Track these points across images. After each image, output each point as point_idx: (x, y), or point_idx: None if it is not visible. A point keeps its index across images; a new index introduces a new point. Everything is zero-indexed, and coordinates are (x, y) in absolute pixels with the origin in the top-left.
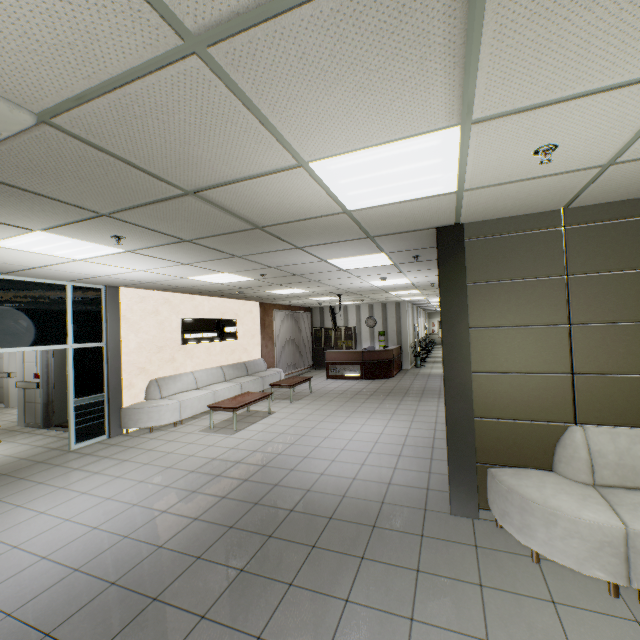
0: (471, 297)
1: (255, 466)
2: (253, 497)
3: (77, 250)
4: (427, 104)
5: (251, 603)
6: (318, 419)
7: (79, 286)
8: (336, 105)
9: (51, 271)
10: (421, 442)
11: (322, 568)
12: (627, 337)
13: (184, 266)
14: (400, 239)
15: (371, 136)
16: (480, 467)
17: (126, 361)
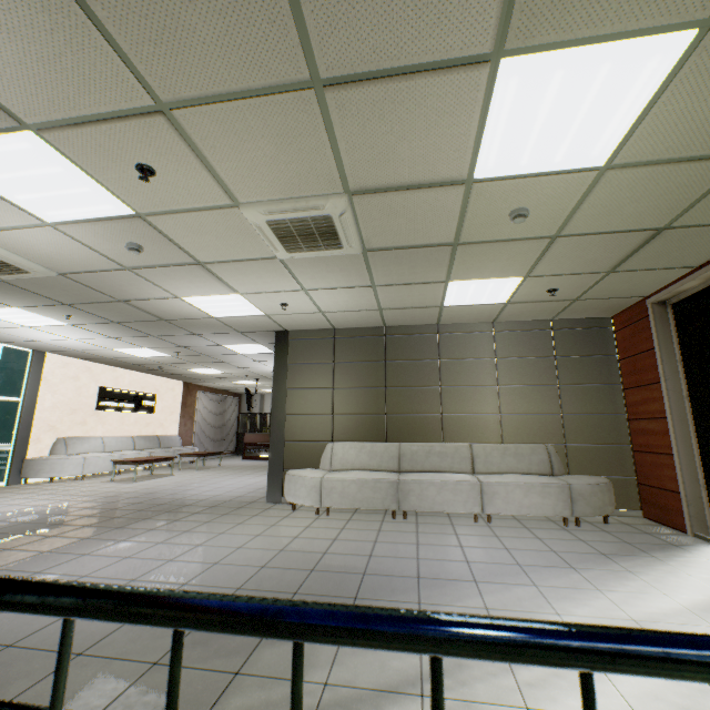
0: (290, 371)
1: (144, 493)
2: (136, 501)
3: (33, 320)
4: (219, 288)
5: (119, 522)
6: (214, 477)
7: (10, 347)
8: (183, 284)
9: None
10: None
11: (169, 515)
12: (357, 395)
13: (112, 339)
14: (261, 335)
15: (204, 293)
16: (286, 471)
17: (39, 417)
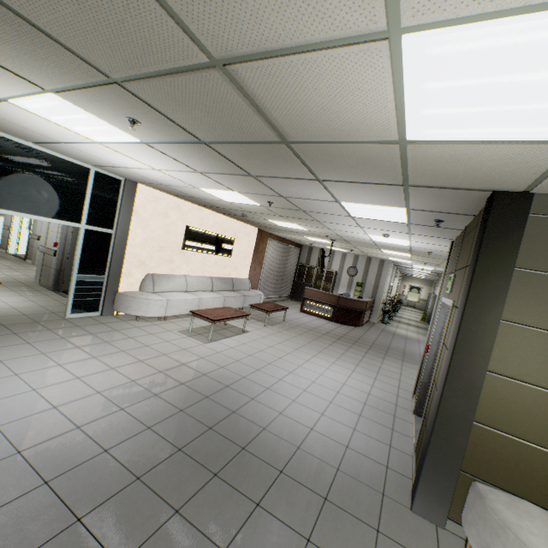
0: (514, 284)
1: (219, 384)
2: (209, 419)
3: (94, 129)
4: None
5: None
6: (286, 350)
7: (102, 173)
8: None
9: (75, 150)
10: (383, 406)
11: (262, 540)
12: None
13: (197, 174)
14: (438, 196)
15: None
16: (463, 476)
17: (130, 252)
